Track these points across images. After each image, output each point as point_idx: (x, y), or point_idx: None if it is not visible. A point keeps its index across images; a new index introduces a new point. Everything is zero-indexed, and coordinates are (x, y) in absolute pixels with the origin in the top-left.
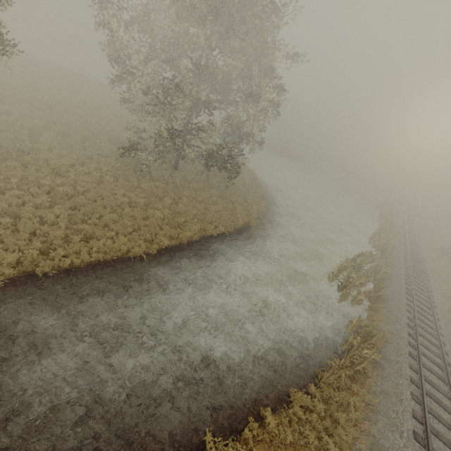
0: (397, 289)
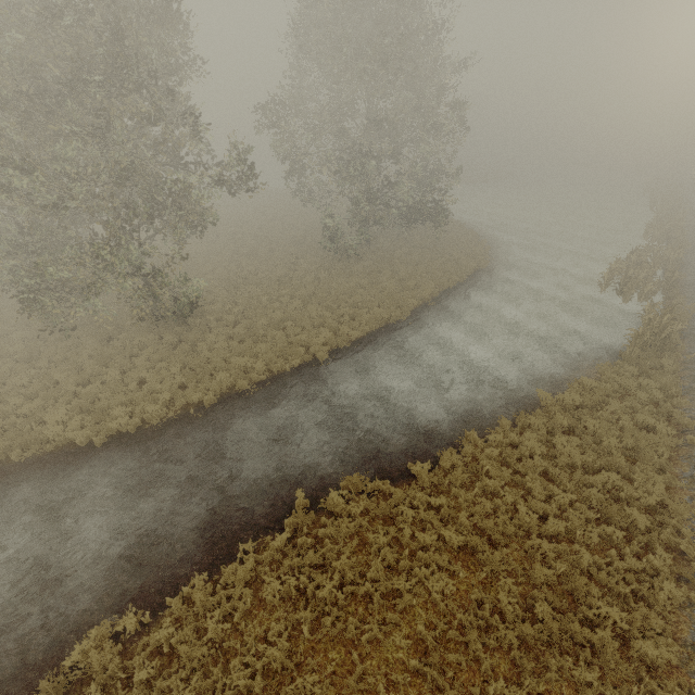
0: None
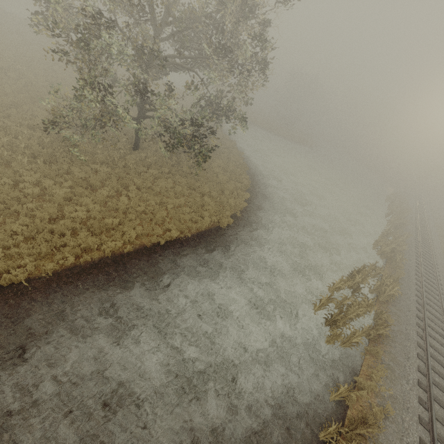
0: (405, 319)
